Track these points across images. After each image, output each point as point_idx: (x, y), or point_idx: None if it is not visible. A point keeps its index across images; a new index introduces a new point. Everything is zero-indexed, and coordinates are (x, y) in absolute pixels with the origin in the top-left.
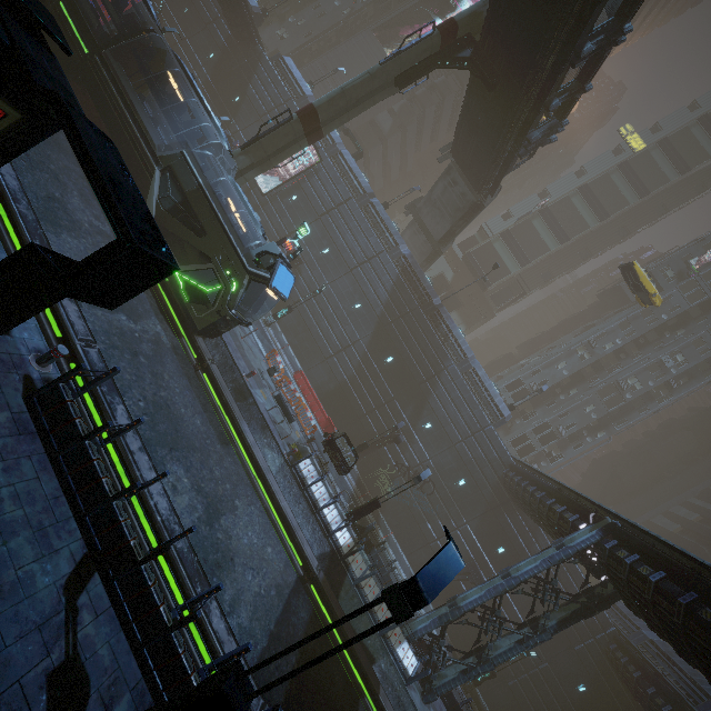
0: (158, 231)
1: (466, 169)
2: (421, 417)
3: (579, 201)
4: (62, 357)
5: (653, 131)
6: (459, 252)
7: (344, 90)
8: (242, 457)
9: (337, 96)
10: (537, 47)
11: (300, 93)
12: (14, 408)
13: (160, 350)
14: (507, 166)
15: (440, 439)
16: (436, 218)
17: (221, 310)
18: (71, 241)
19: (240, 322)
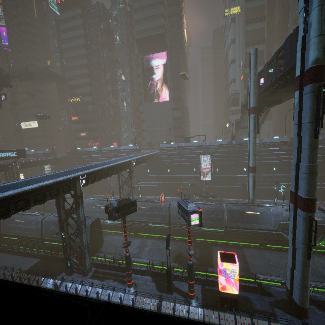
0: None
1: None
2: None
3: (250, 49)
4: None
5: (234, 0)
6: (237, 107)
7: (254, 154)
8: None
9: (255, 157)
10: None
11: (178, 148)
12: None
13: None
14: None
15: None
16: None
17: None
18: None
19: None
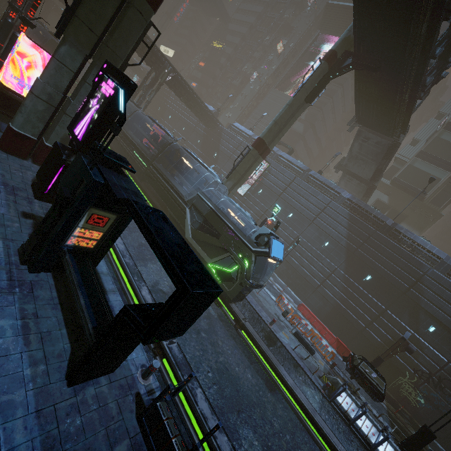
0: (201, 264)
1: (373, 126)
2: (420, 321)
3: None
4: (157, 355)
5: None
6: (385, 181)
7: (276, 121)
8: (288, 400)
9: (272, 126)
10: (407, 26)
11: (247, 136)
12: (131, 431)
13: (211, 322)
14: (410, 109)
15: (450, 340)
16: (361, 166)
17: (242, 282)
18: (153, 266)
19: (256, 287)
